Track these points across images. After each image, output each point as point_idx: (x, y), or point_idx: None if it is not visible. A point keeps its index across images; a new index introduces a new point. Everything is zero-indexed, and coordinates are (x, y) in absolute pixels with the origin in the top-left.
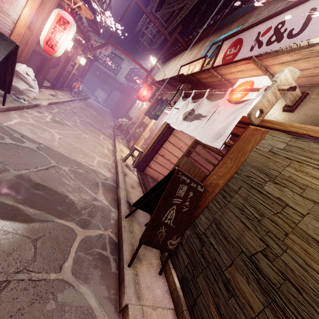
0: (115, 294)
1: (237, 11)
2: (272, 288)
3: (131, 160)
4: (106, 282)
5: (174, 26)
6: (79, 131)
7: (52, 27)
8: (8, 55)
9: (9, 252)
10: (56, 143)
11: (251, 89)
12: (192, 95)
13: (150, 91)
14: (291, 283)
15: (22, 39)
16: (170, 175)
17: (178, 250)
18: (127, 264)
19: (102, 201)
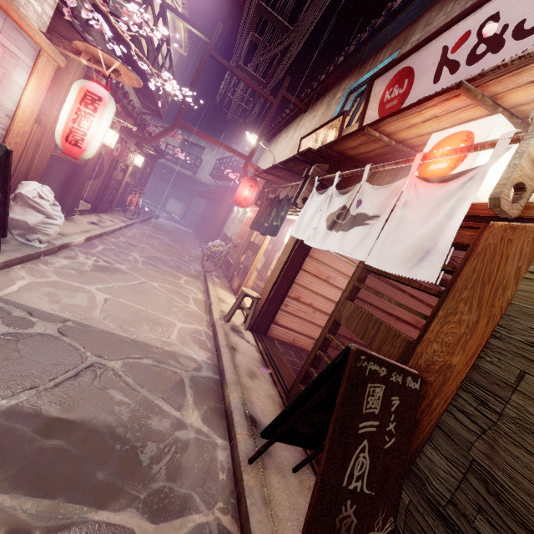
0: None
1: (383, 31)
2: None
3: (241, 315)
4: None
5: (278, 78)
6: (141, 279)
7: (73, 111)
8: None
9: None
10: (97, 311)
11: (474, 146)
12: (336, 181)
13: (254, 189)
14: None
15: (28, 141)
16: (338, 363)
17: None
18: None
19: (196, 424)
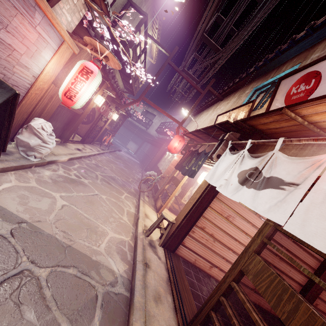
0: None
1: (286, 52)
2: None
3: (158, 231)
4: None
5: (207, 78)
6: (95, 191)
7: (73, 78)
8: (1, 104)
9: None
10: (52, 216)
11: None
12: (247, 146)
13: (182, 143)
14: None
15: (45, 94)
16: None
17: None
18: None
19: None
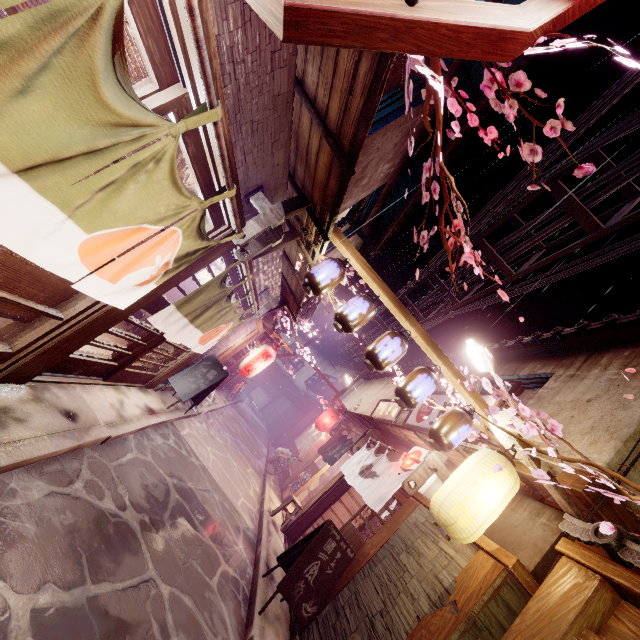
0: (242, 632)
1: None
2: (377, 639)
3: (281, 519)
4: (237, 618)
5: None
6: (228, 455)
7: (256, 358)
8: (219, 380)
9: (189, 543)
10: (210, 464)
11: (416, 460)
12: (377, 446)
13: (334, 420)
14: (389, 630)
15: (224, 356)
16: (322, 526)
17: (311, 630)
18: (257, 613)
19: (242, 549)
